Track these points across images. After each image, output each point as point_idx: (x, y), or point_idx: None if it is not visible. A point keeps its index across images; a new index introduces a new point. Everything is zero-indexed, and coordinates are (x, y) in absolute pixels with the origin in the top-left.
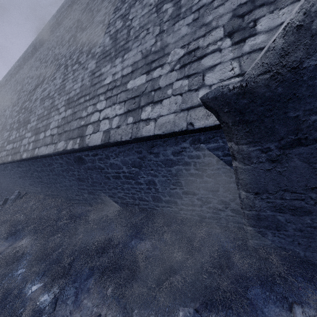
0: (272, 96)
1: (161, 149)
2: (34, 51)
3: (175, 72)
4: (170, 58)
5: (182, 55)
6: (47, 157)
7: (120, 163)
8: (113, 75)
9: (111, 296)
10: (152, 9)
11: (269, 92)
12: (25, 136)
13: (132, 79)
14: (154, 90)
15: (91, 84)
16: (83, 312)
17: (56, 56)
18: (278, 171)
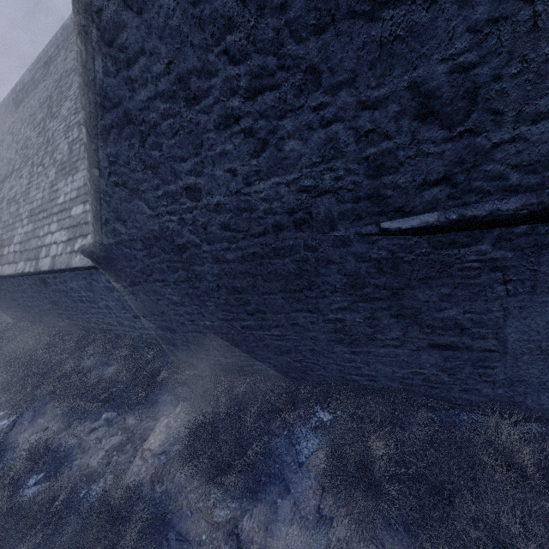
0: (103, 256)
1: (98, 277)
2: (8, 114)
3: None
4: None
5: None
6: (11, 277)
7: (77, 287)
8: (65, 195)
9: (61, 413)
10: None
11: (100, 254)
12: None
13: (75, 205)
14: (85, 224)
15: (50, 199)
16: (36, 427)
17: (27, 140)
18: (140, 301)
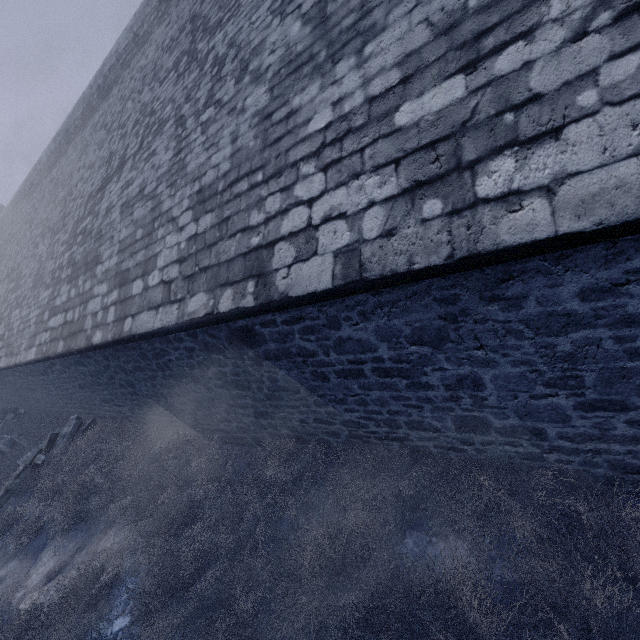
0: None
1: (539, 283)
2: (89, 114)
3: (597, 35)
4: (557, 4)
5: None
6: (159, 336)
7: (372, 335)
8: (336, 105)
9: None
10: None
11: None
12: (92, 294)
13: (407, 98)
14: (512, 109)
15: (266, 142)
16: None
17: (146, 107)
18: None
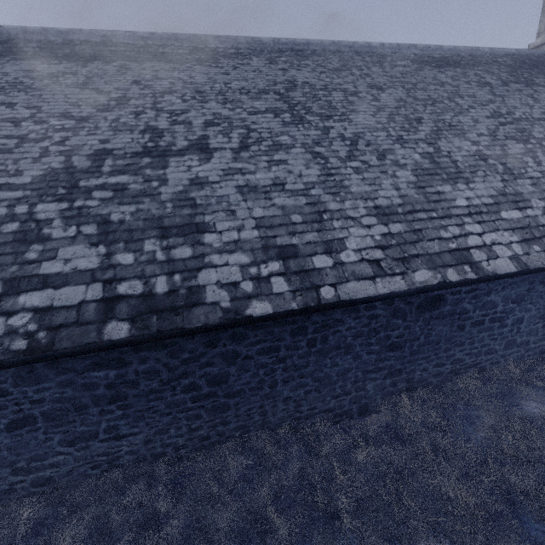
0: None
1: None
2: (5, 51)
3: None
4: (534, 204)
5: (544, 205)
6: (373, 301)
7: (500, 299)
8: (467, 199)
9: None
10: (473, 155)
11: None
12: (206, 263)
13: (502, 210)
14: (540, 226)
15: (428, 199)
16: None
17: (229, 119)
18: None
